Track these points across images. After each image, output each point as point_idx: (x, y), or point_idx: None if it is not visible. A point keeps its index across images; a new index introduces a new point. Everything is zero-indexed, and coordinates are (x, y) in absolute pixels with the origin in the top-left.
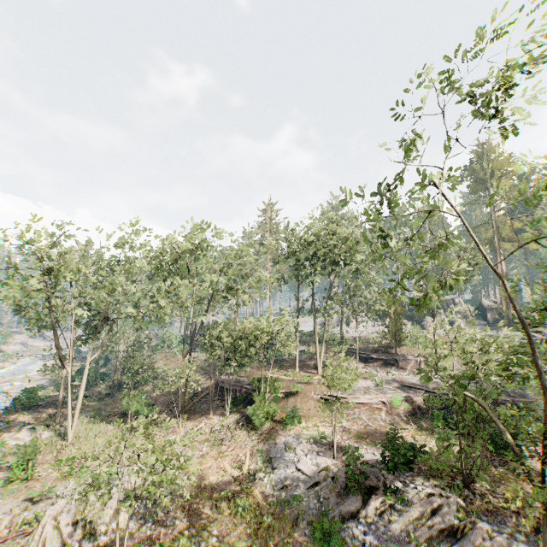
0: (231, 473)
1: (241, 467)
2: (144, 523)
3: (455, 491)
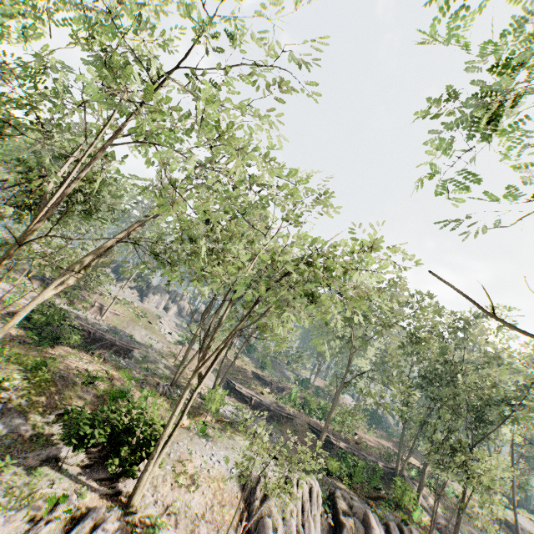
0: None
1: None
2: None
3: None
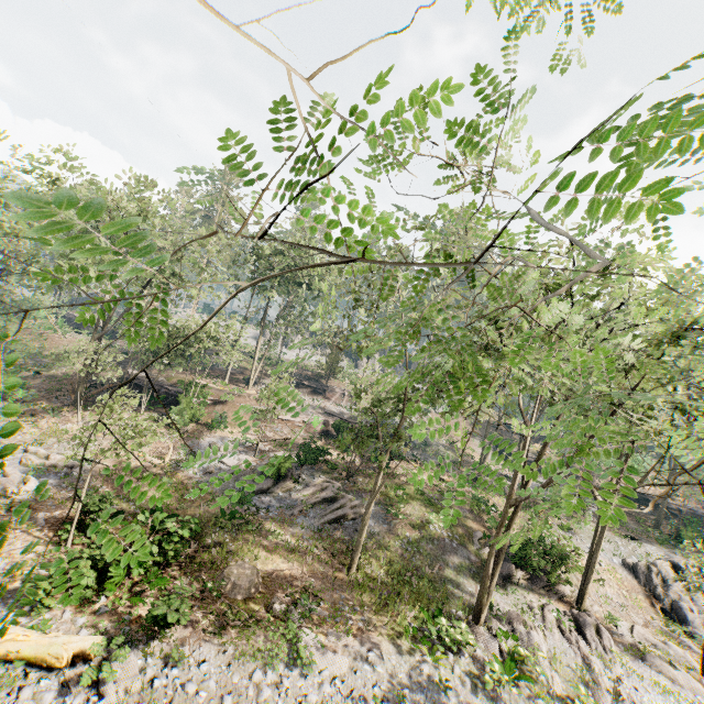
0: (151, 460)
1: (162, 457)
2: (64, 489)
3: (339, 481)
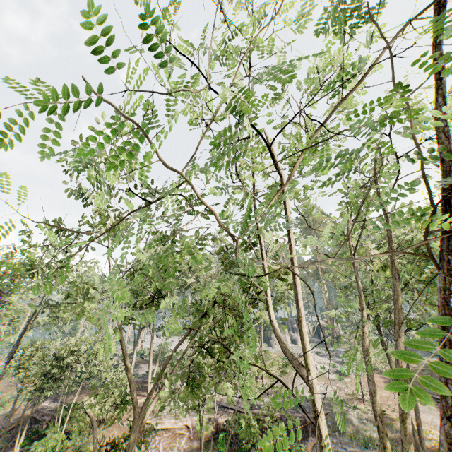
0: None
1: None
2: None
3: None
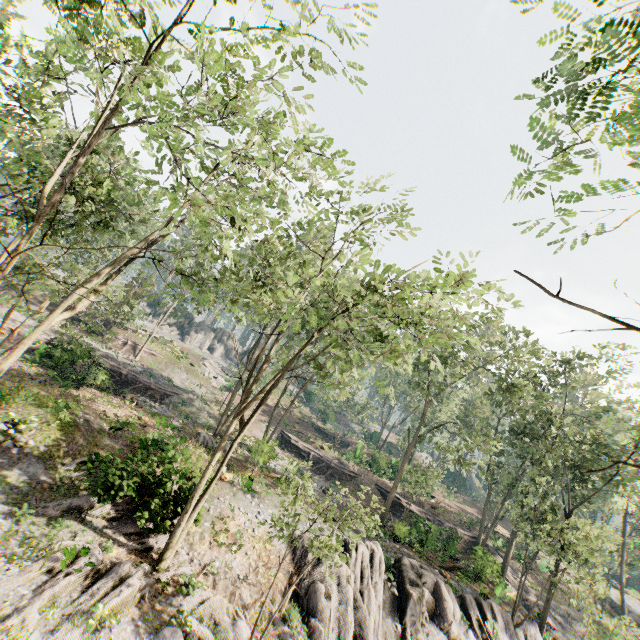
0: None
1: None
2: None
3: None
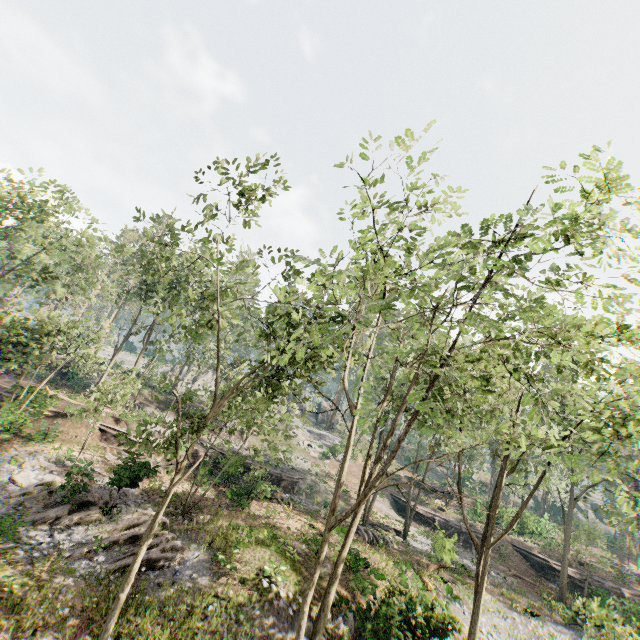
0: None
1: None
2: None
3: (170, 517)
